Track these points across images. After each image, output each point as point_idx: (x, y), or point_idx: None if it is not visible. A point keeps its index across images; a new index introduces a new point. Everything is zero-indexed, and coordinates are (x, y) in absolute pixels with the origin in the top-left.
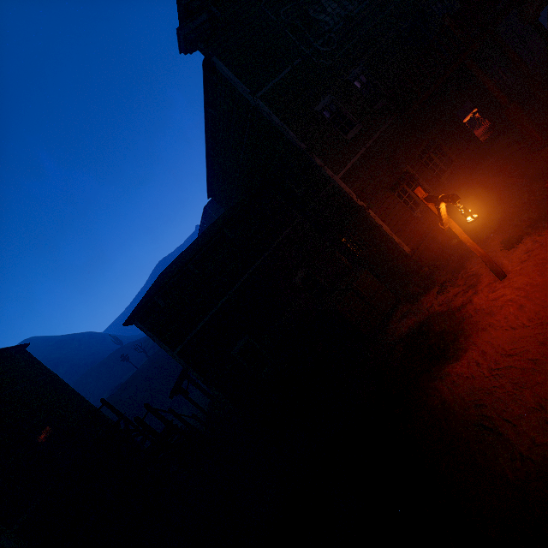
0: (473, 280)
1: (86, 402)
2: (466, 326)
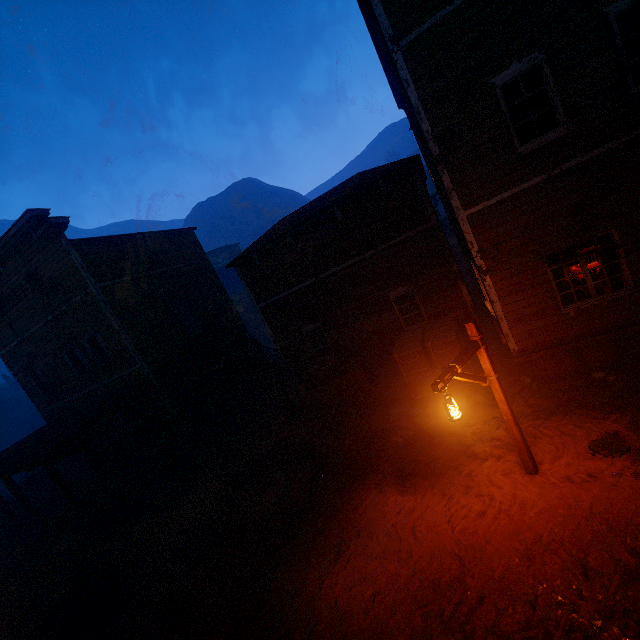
0: None
1: (224, 290)
2: (445, 476)
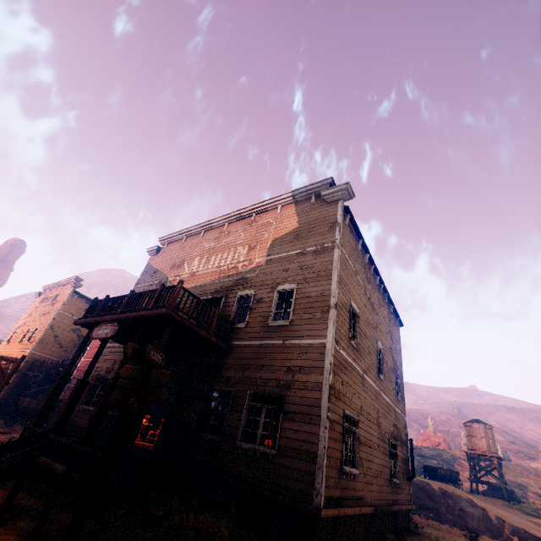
0: None
1: None
2: None
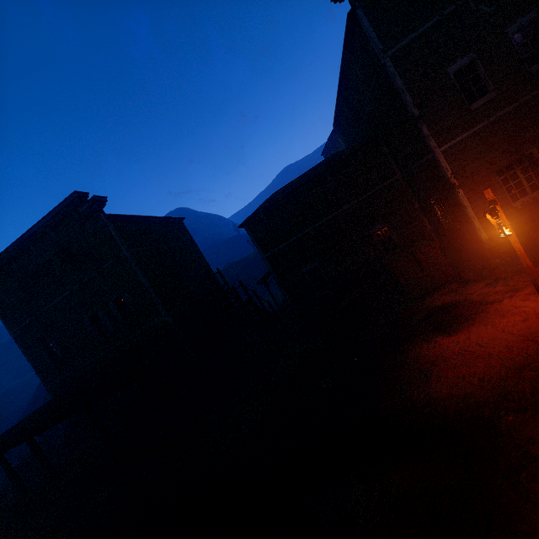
0: (522, 286)
1: (209, 266)
2: (477, 317)
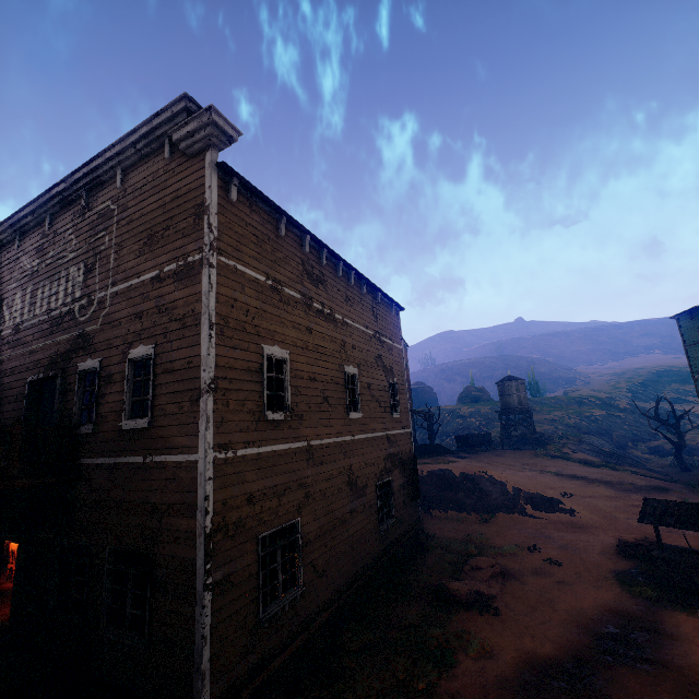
0: None
1: None
2: None
